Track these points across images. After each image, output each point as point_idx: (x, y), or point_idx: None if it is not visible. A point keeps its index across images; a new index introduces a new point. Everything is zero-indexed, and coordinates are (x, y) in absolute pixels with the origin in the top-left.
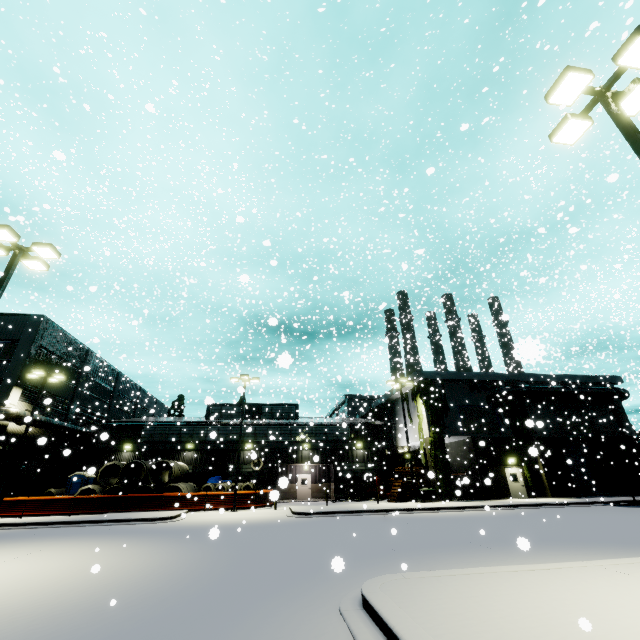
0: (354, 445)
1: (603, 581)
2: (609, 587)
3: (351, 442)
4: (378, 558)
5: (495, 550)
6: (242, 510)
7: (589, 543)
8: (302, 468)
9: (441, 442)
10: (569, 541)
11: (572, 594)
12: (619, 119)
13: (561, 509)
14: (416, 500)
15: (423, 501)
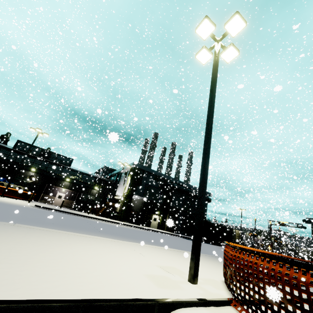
0: (93, 187)
1: (112, 245)
2: (109, 246)
3: (92, 185)
4: (35, 223)
5: (103, 234)
6: (8, 198)
7: (148, 242)
8: (62, 190)
9: (131, 196)
10: (142, 240)
11: (85, 244)
12: (215, 54)
13: (163, 234)
14: (108, 217)
15: (111, 218)
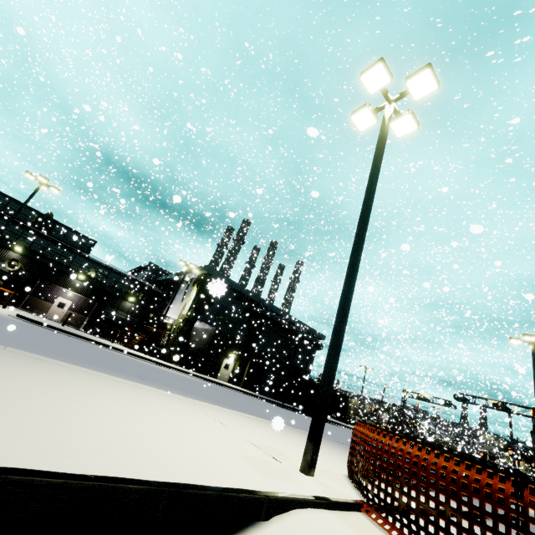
0: (127, 297)
1: (173, 403)
2: (169, 404)
3: (126, 294)
4: (30, 350)
5: (147, 383)
6: None
7: (219, 403)
8: (67, 294)
9: (192, 322)
10: (209, 398)
11: (132, 397)
12: (385, 122)
13: (238, 393)
14: (146, 353)
15: (151, 356)
